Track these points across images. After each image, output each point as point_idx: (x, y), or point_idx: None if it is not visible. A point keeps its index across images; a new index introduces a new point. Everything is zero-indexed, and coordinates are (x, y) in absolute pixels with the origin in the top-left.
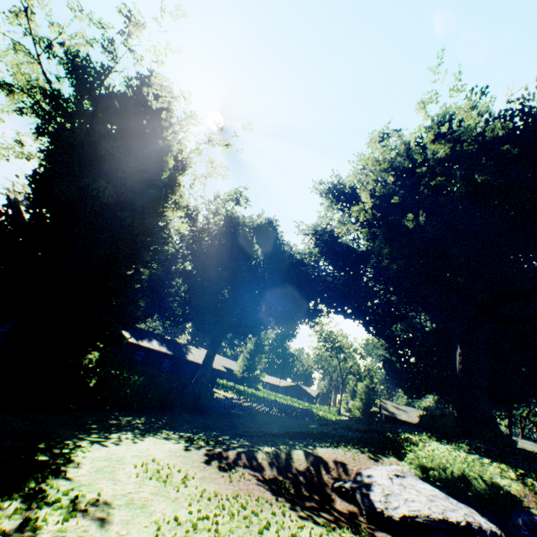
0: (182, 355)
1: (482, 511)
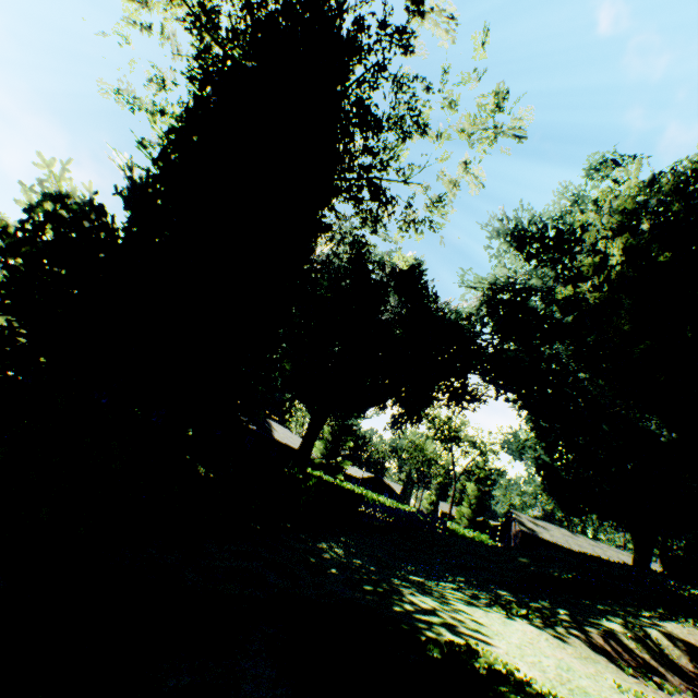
0: (268, 432)
1: None
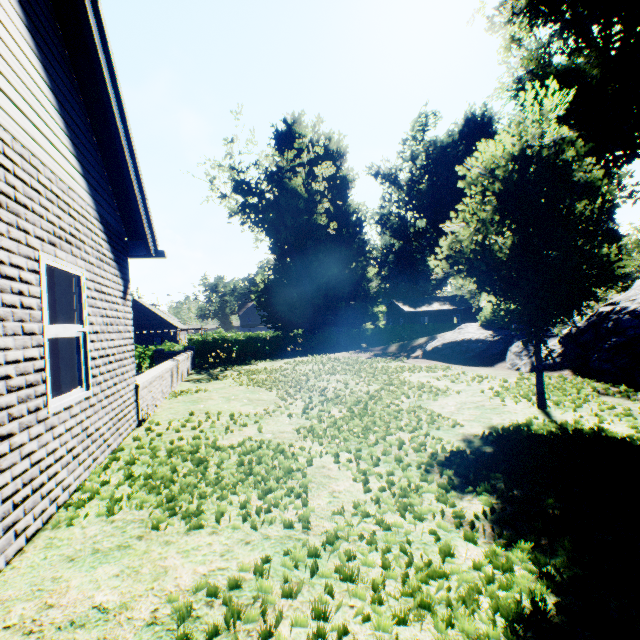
0: (468, 306)
1: (505, 331)
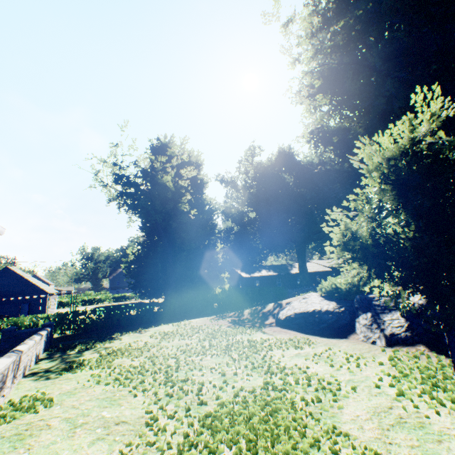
0: (286, 272)
1: (345, 302)
